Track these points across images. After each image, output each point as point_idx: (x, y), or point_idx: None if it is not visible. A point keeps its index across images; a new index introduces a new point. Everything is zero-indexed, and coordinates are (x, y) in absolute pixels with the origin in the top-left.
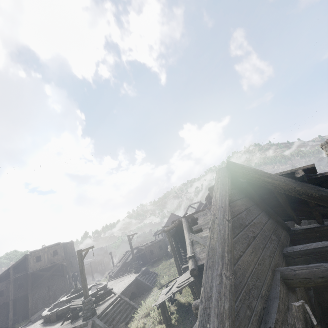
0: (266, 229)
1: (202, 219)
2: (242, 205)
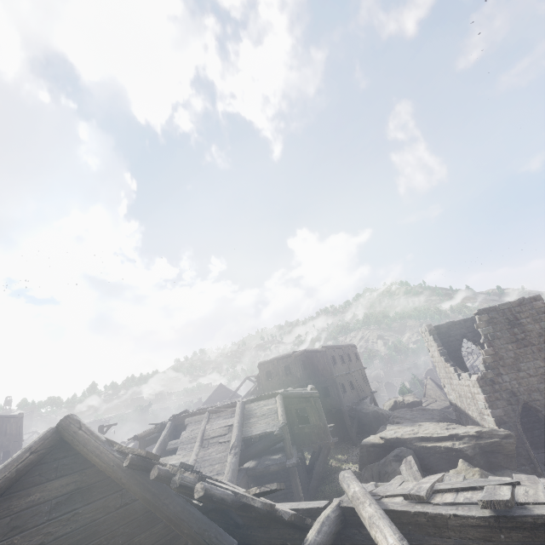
0: (113, 518)
1: (189, 430)
2: (65, 485)
